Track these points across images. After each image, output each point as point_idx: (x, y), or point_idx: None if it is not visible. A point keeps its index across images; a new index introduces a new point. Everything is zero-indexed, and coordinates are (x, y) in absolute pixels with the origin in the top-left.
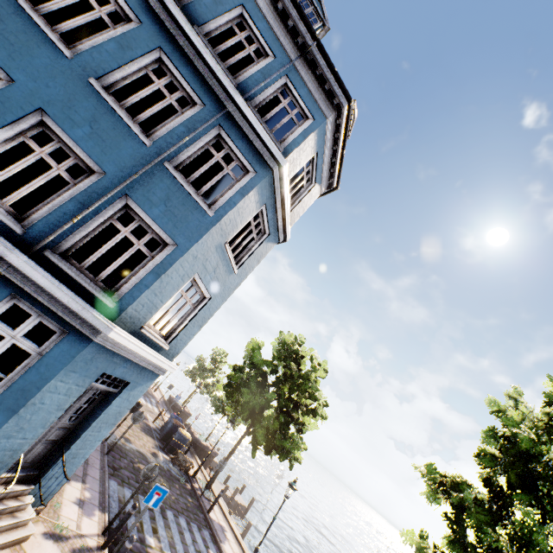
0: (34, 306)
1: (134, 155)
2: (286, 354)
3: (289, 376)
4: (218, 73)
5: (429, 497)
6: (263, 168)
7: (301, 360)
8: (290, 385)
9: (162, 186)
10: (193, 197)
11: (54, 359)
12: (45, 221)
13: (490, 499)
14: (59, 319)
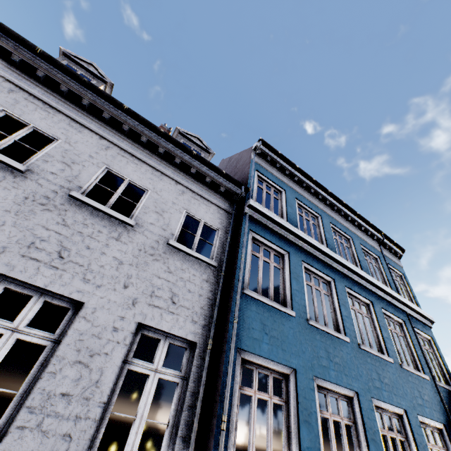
0: None
1: (432, 393)
2: None
3: None
4: (398, 298)
5: None
6: (429, 330)
7: None
8: None
9: (446, 400)
10: None
11: None
12: None
13: None
14: None
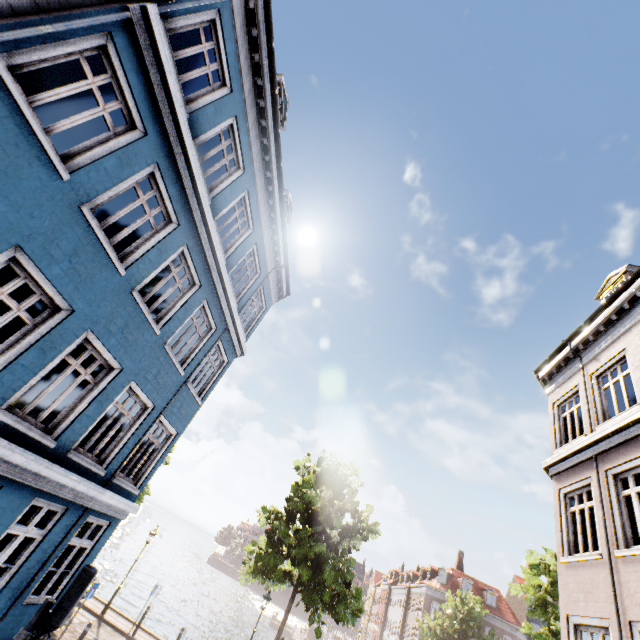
0: (98, 517)
1: (173, 385)
2: None
3: None
4: (233, 310)
5: (260, 524)
6: (233, 356)
7: None
8: None
9: (181, 398)
10: (195, 397)
11: (100, 544)
12: (117, 458)
13: (287, 518)
14: (109, 517)
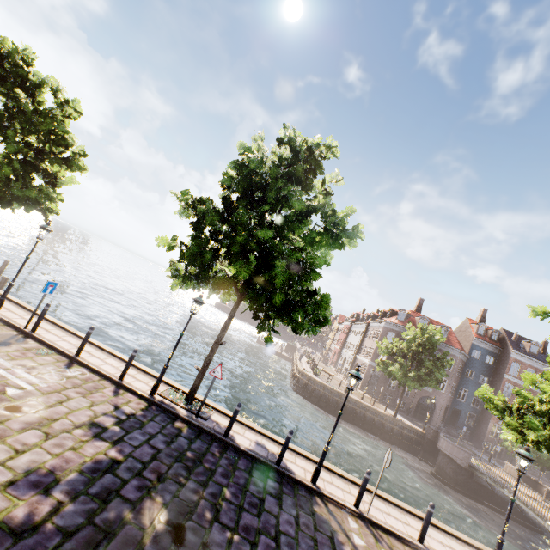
0: None
1: None
2: (2, 74)
3: (17, 111)
4: None
5: (181, 214)
6: None
7: (37, 93)
8: (22, 124)
9: None
10: None
11: None
12: None
13: (224, 211)
14: None
